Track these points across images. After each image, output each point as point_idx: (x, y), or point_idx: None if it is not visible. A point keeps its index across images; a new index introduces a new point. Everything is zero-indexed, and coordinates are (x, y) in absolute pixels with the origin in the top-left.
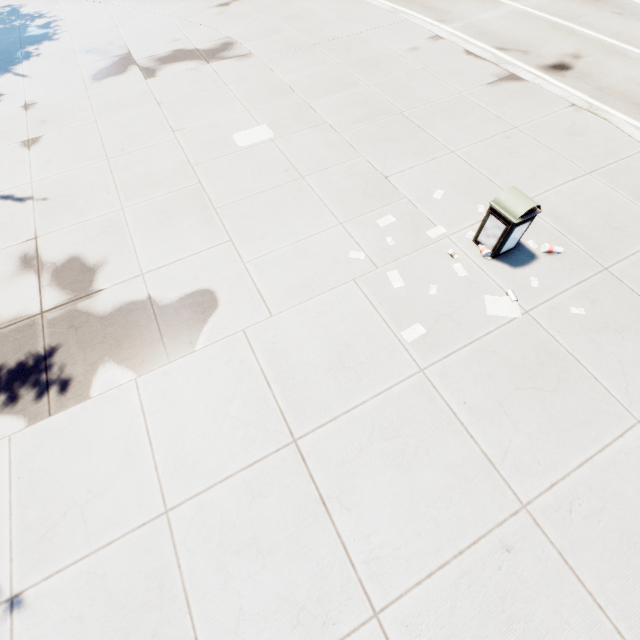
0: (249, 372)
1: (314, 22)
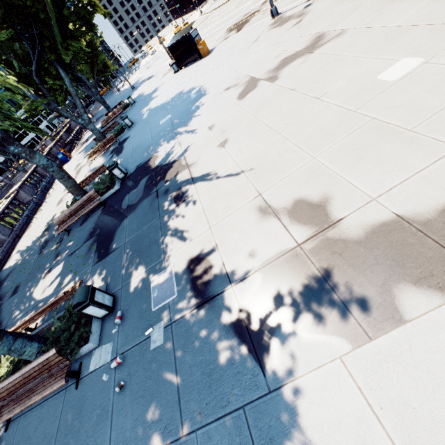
0: None
1: None
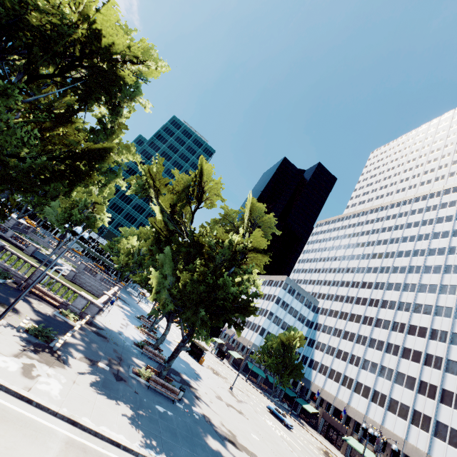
0: None
1: (261, 423)
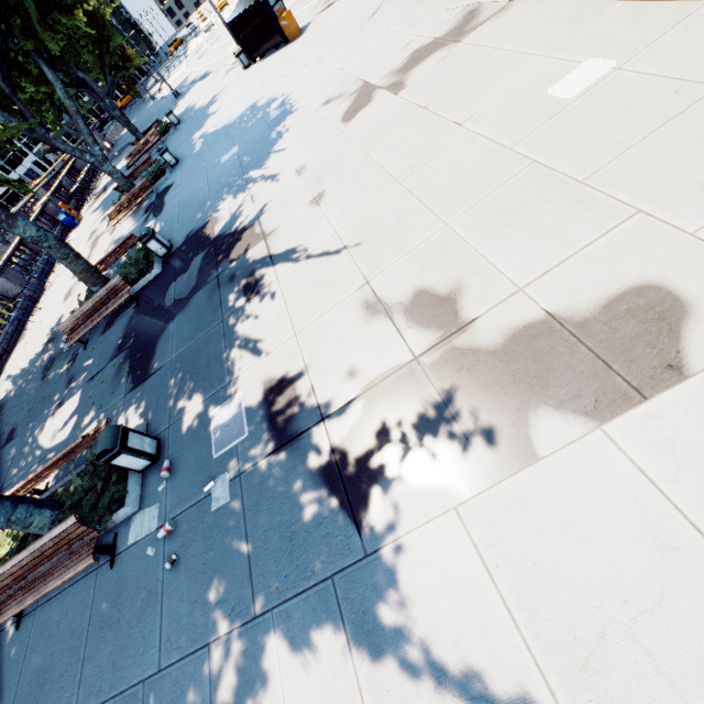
0: None
1: None
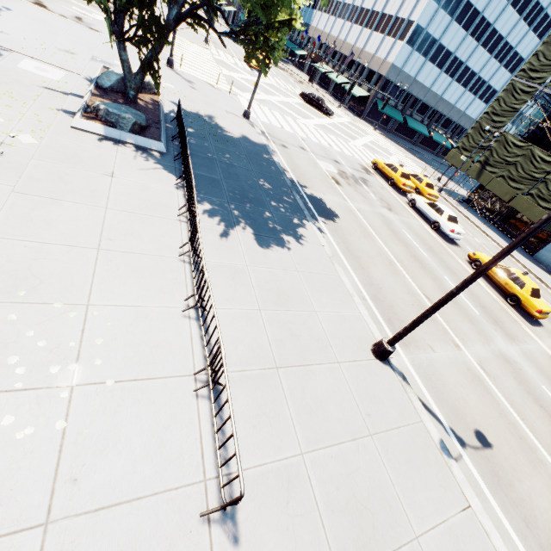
0: None
1: None
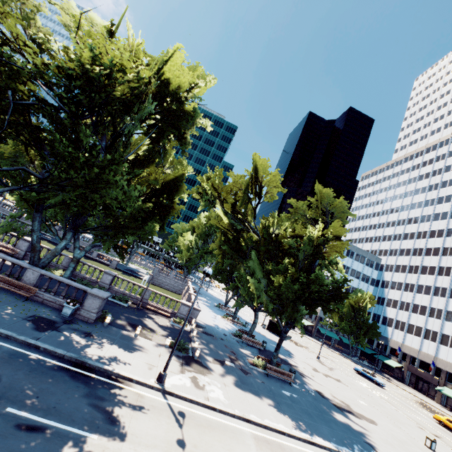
0: (389, 433)
1: (359, 387)
